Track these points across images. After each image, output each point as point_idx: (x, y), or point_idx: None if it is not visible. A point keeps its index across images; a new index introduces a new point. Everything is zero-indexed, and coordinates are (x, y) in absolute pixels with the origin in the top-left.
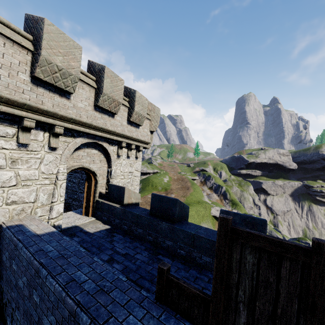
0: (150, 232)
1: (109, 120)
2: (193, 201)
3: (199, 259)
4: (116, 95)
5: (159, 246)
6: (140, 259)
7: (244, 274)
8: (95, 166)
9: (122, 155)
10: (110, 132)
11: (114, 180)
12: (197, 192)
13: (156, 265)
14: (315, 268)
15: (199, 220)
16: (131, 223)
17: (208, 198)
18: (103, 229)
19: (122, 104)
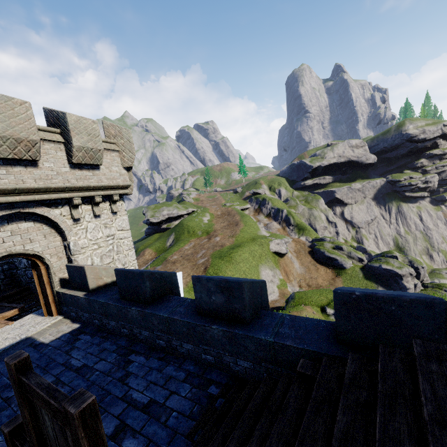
0: (123, 324)
1: (28, 172)
2: (246, 240)
3: (180, 348)
4: (19, 132)
5: (137, 339)
6: (101, 368)
7: (52, 442)
8: (37, 245)
9: (84, 216)
10: (39, 191)
11: (78, 256)
12: (250, 225)
13: (121, 372)
14: (75, 446)
15: (256, 262)
16: (100, 315)
17: (266, 230)
18: (67, 333)
19: (47, 141)
